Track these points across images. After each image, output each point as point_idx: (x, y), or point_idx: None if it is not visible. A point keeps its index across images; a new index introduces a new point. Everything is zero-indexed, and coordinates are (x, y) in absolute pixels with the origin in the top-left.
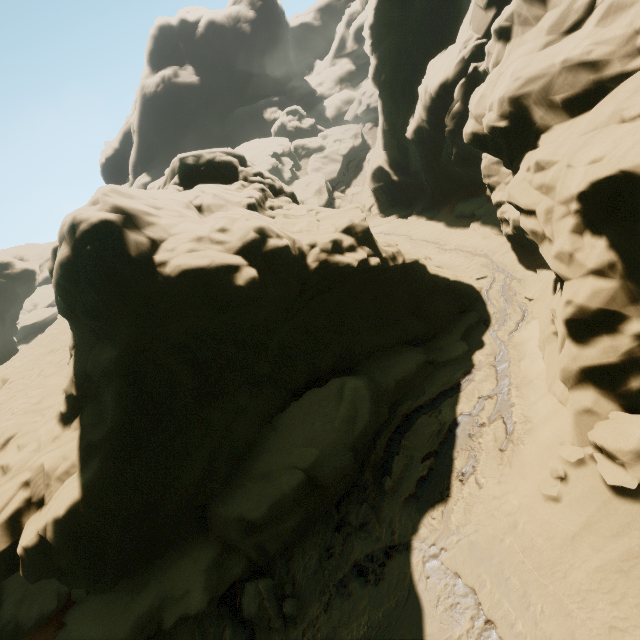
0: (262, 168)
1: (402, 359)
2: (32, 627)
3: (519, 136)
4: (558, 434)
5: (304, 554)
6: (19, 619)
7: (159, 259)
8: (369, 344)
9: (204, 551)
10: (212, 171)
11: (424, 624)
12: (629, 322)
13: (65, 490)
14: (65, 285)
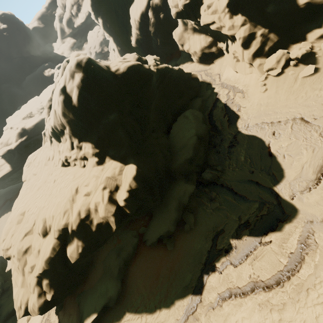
0: None
1: (194, 103)
2: (132, 255)
3: (195, 3)
4: (256, 79)
5: (211, 159)
6: (124, 258)
7: (114, 69)
8: (180, 104)
9: (179, 182)
10: None
11: (258, 137)
12: (257, 33)
13: (128, 170)
14: (83, 93)
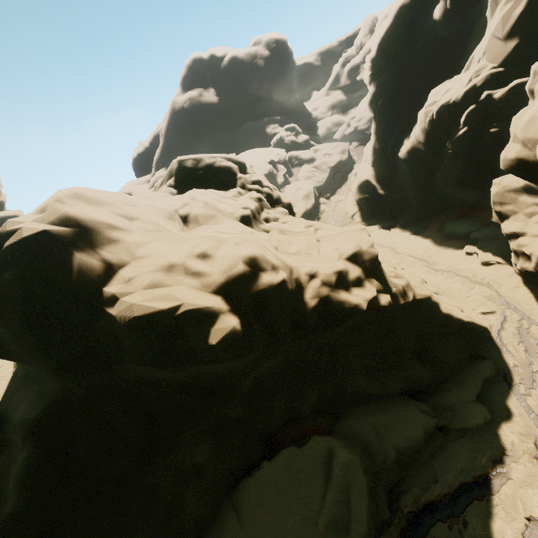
0: (259, 172)
1: (404, 418)
2: None
3: None
4: None
5: None
6: None
7: (109, 294)
8: (363, 391)
9: None
10: (210, 175)
11: None
12: None
13: None
14: None
